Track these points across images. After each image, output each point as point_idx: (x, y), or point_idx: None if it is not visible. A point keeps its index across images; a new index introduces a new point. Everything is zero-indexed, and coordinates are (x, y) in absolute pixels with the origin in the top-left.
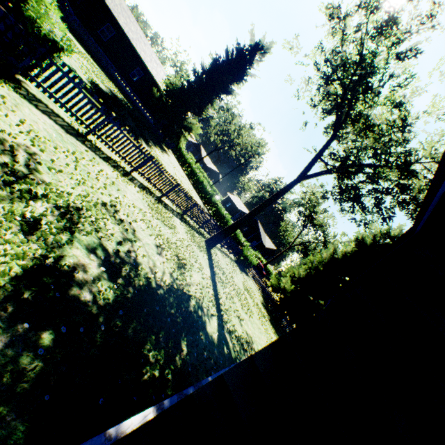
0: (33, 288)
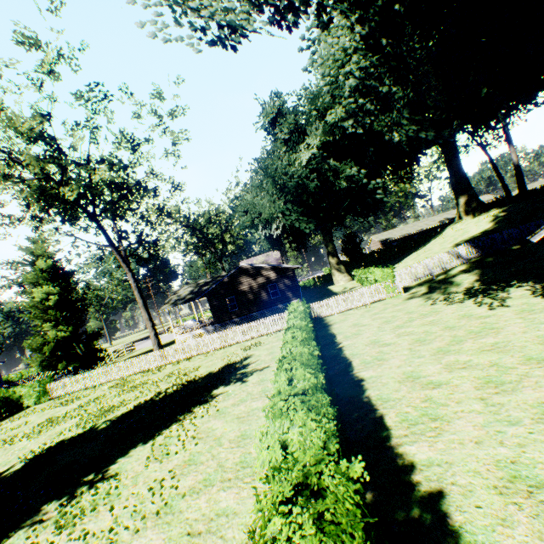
0: None
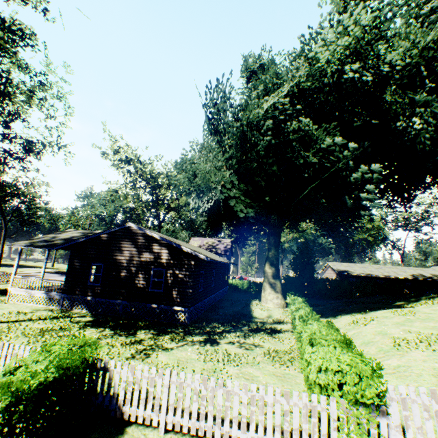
0: (167, 333)
